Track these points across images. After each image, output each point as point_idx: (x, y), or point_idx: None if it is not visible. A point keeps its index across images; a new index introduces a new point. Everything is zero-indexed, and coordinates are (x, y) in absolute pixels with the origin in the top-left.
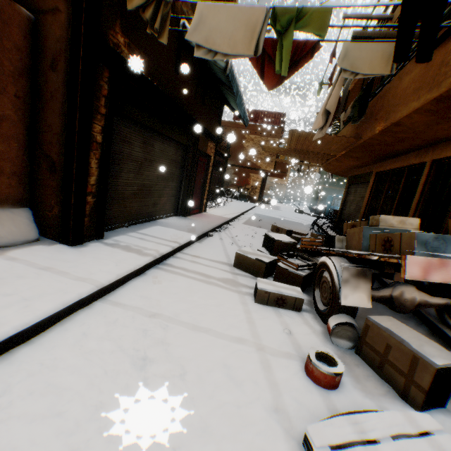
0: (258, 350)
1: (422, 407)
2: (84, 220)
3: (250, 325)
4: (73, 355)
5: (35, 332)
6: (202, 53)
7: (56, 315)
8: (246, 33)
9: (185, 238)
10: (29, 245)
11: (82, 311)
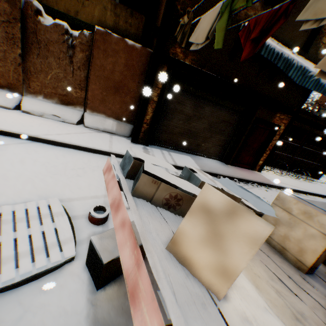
0: (104, 195)
1: (87, 264)
2: (139, 133)
3: (122, 193)
4: (78, 157)
5: (83, 149)
6: (193, 47)
7: (91, 149)
8: (210, 25)
9: (186, 165)
10: (123, 137)
11: (100, 154)
